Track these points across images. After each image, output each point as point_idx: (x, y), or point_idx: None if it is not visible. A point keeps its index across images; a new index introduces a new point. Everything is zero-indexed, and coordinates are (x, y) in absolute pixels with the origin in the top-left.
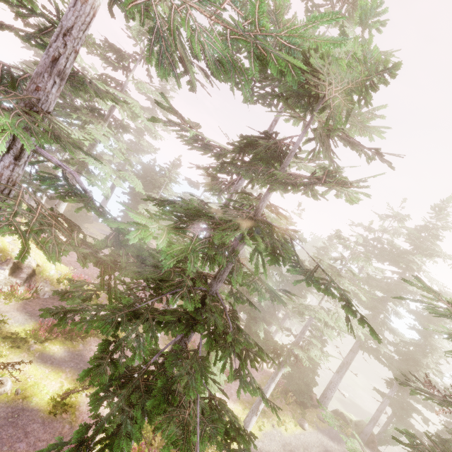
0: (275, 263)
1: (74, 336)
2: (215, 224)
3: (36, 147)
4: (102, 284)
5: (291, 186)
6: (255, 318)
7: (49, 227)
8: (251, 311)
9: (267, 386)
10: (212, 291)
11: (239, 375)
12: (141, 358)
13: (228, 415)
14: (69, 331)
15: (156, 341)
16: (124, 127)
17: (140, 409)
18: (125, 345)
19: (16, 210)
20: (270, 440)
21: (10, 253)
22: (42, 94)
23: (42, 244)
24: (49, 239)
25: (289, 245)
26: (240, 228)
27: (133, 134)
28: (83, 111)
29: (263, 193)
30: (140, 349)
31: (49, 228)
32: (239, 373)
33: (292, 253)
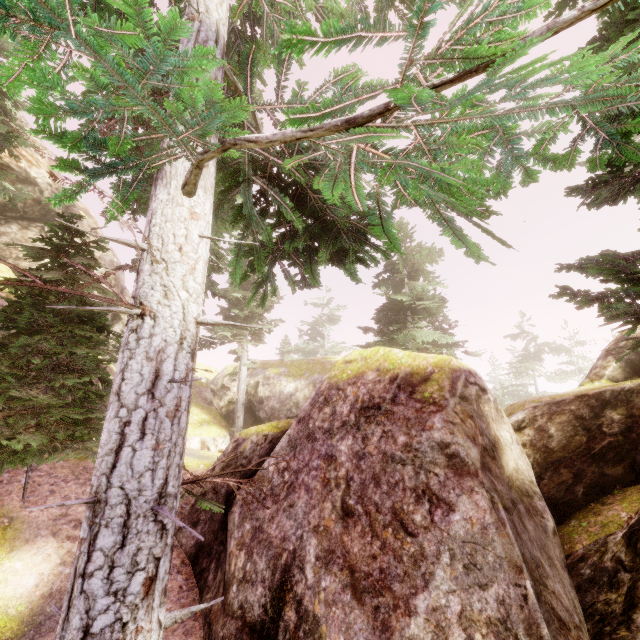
0: None
1: None
2: None
3: None
4: None
5: None
6: None
7: None
8: None
9: None
10: None
11: None
12: None
13: None
14: None
15: None
16: None
17: None
18: None
19: None
20: None
21: None
22: None
23: None
24: None
25: None
26: None
27: None
28: None
29: None
30: None
31: None
32: None
33: None
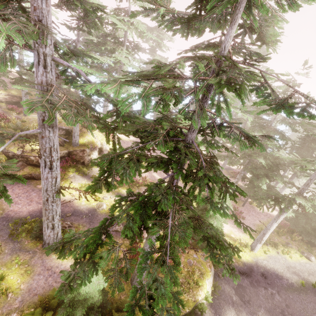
0: (243, 103)
1: (133, 185)
2: (175, 76)
3: (53, 57)
4: (107, 140)
5: (263, 11)
6: (258, 176)
7: (70, 107)
8: (253, 170)
9: (269, 225)
10: (188, 140)
11: (211, 201)
12: (127, 182)
13: (211, 231)
14: (130, 183)
15: (139, 173)
16: (137, 46)
17: (138, 216)
18: (115, 174)
19: (48, 98)
20: (275, 261)
21: (96, 144)
22: (38, 12)
23: (64, 116)
24: (69, 114)
25: (253, 75)
26: (199, 74)
27: (148, 53)
28: (108, 43)
29: (265, 68)
30: (126, 177)
31: (70, 108)
32: (211, 199)
33: (253, 81)
